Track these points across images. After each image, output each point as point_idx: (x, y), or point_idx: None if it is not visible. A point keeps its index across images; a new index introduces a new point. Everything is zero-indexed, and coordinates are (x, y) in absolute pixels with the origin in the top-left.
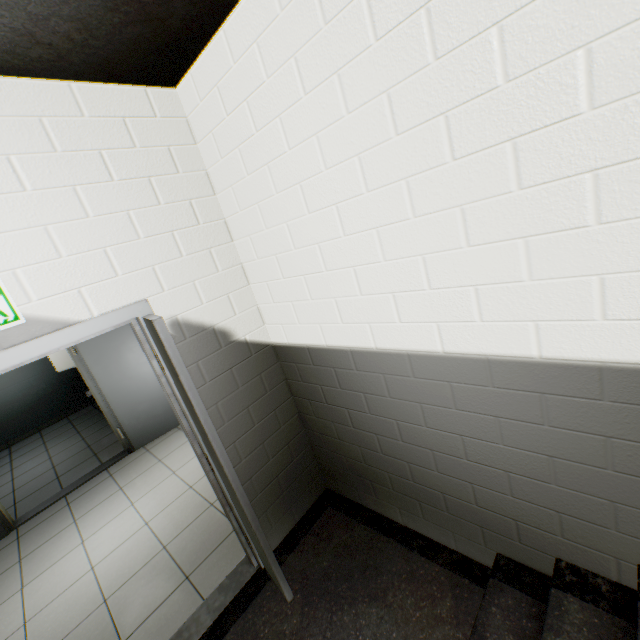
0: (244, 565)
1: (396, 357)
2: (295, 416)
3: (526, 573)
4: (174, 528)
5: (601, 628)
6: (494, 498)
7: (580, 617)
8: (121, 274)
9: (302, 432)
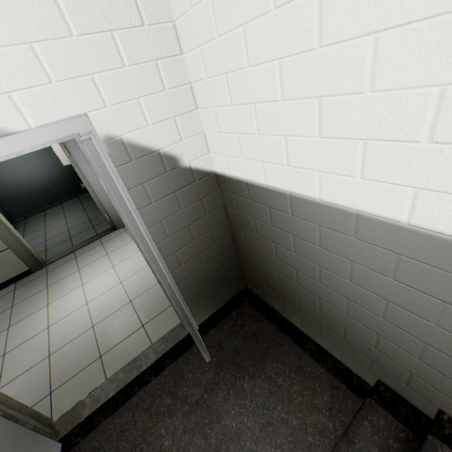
0: (180, 328)
1: (341, 214)
2: (228, 235)
3: (401, 404)
4: (138, 290)
5: None
6: (397, 352)
7: None
8: (55, 81)
9: (232, 247)
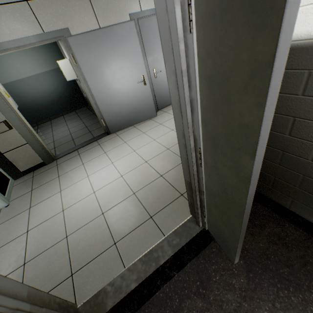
0: (191, 223)
1: None
2: None
3: None
4: (138, 184)
5: None
6: None
7: None
8: None
9: None
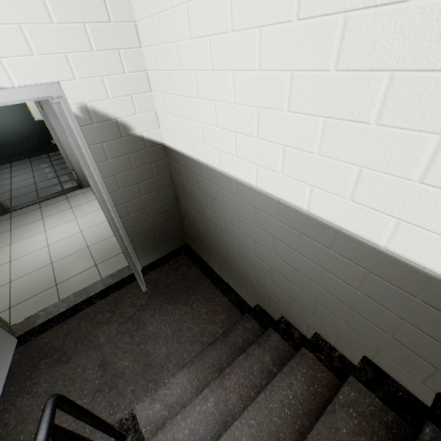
0: (127, 268)
1: (230, 180)
2: (173, 197)
3: (266, 317)
4: (96, 239)
5: (282, 350)
6: (262, 279)
7: (275, 343)
8: (37, 54)
9: (176, 208)
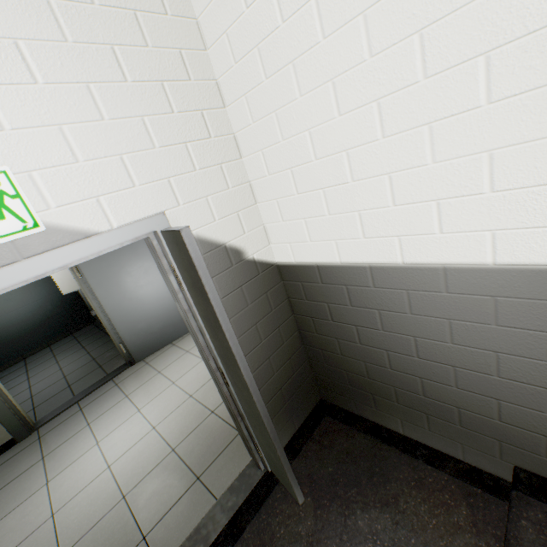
0: (251, 468)
1: (427, 272)
2: (295, 333)
3: None
4: (180, 433)
5: None
6: (525, 415)
7: None
8: (138, 185)
9: (301, 348)
